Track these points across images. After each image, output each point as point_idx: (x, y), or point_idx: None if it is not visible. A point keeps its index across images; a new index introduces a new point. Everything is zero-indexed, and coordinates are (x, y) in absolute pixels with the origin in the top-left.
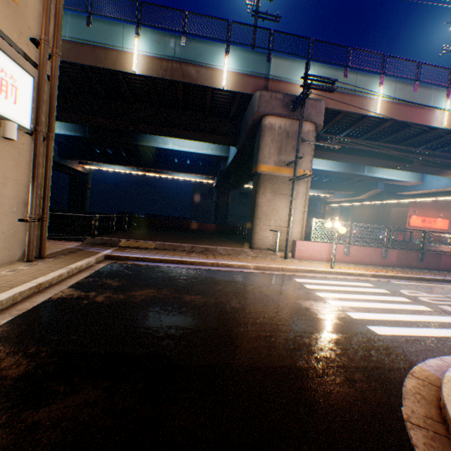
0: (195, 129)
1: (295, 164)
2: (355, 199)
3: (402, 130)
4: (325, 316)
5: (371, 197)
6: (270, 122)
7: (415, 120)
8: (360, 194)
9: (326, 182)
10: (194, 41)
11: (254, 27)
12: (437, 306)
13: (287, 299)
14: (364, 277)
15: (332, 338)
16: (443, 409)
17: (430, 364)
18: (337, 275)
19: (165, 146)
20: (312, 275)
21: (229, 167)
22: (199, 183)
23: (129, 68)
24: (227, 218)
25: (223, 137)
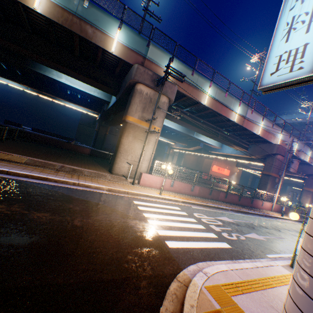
0: (86, 74)
1: (151, 122)
2: (187, 149)
3: (216, 117)
4: (142, 233)
5: (196, 150)
6: (141, 88)
7: (223, 113)
8: (190, 147)
9: (173, 135)
10: (95, 8)
11: (143, 19)
12: (209, 225)
13: (121, 218)
14: (178, 203)
15: (139, 252)
16: (183, 306)
17: (190, 269)
18: (162, 199)
19: (59, 79)
20: (147, 198)
21: (109, 109)
22: (86, 114)
23: (30, 3)
24: (103, 144)
25: (107, 87)
